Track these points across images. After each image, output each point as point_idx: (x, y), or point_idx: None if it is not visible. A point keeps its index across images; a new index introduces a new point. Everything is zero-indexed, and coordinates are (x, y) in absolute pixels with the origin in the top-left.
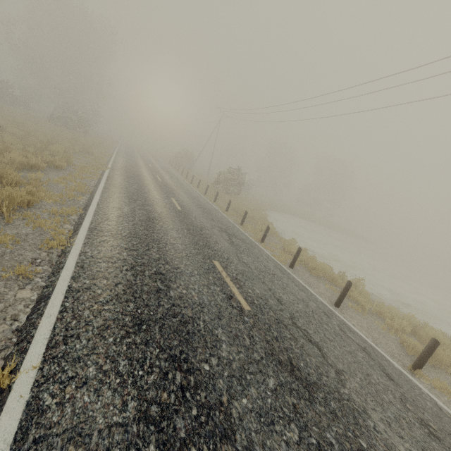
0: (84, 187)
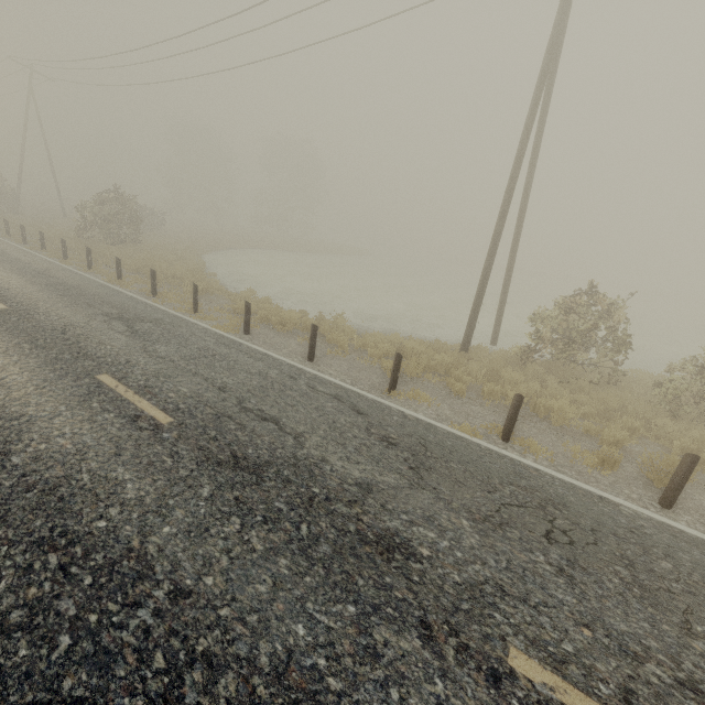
0: None
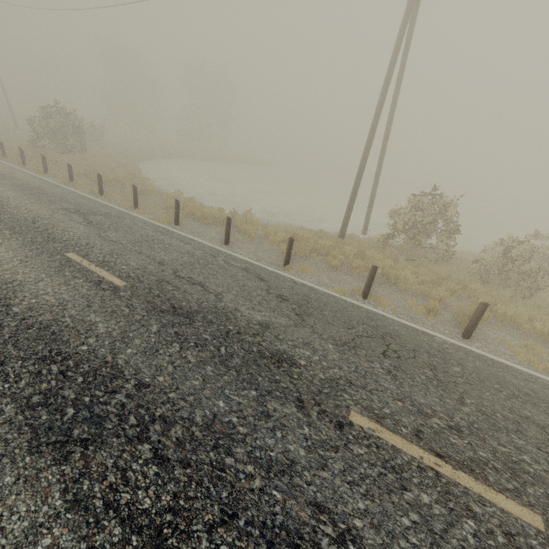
0: None
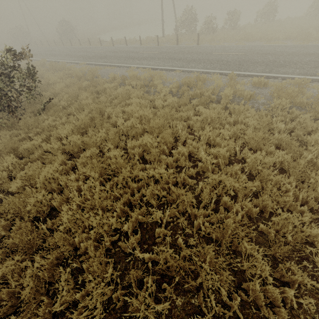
0: (38, 61)
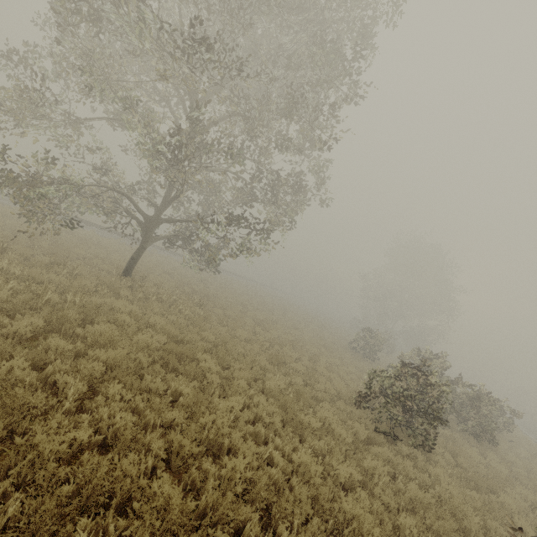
0: None
